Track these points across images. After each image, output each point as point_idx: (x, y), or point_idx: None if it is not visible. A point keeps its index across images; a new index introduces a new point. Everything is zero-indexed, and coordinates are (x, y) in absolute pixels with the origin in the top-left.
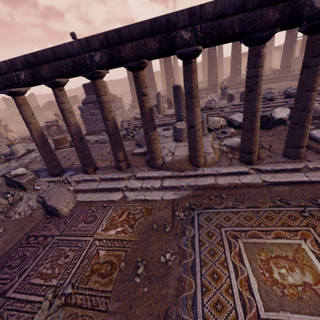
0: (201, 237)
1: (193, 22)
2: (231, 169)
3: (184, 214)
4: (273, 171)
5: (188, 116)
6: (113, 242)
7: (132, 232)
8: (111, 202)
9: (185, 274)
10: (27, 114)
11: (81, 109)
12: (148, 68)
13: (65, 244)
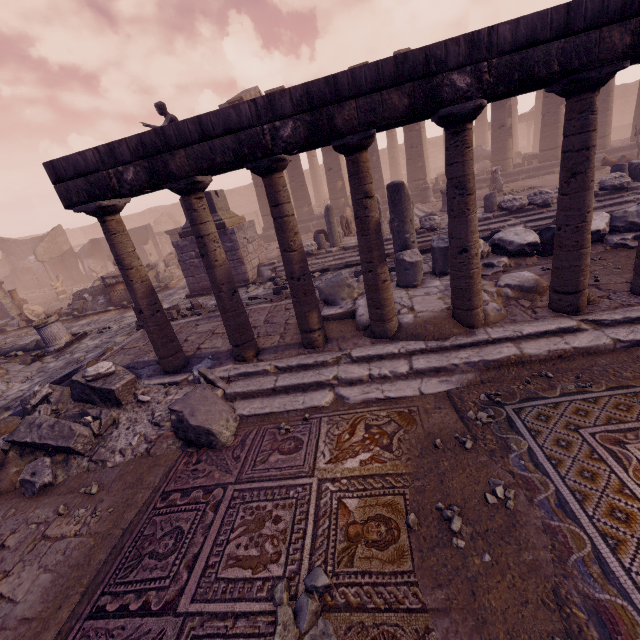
0: (547, 451)
1: (475, 57)
2: (544, 326)
3: (488, 415)
4: (627, 321)
5: (455, 231)
6: (364, 481)
7: (396, 459)
8: (314, 410)
9: (554, 520)
10: (126, 251)
11: (178, 246)
12: (292, 165)
13: (261, 497)
